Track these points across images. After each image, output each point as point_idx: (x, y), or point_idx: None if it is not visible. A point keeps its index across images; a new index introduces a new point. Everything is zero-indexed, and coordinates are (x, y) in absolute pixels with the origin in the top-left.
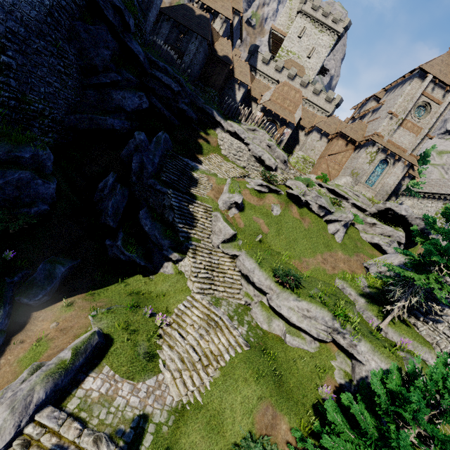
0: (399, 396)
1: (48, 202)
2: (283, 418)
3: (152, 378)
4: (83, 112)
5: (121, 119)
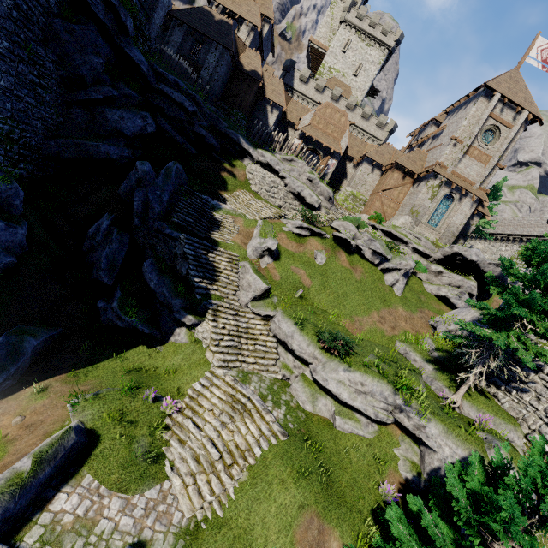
0: (484, 498)
1: (16, 253)
2: (333, 531)
3: (155, 488)
4: (67, 136)
5: (119, 146)
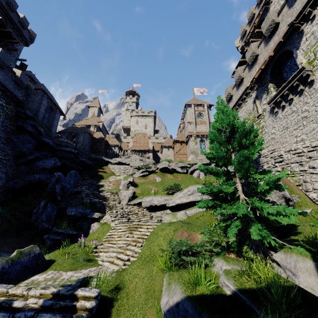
0: None
1: None
2: (197, 233)
3: (94, 268)
4: (18, 178)
5: (44, 174)
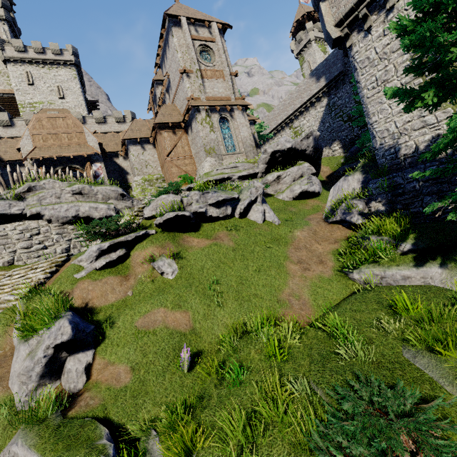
0: None
1: None
2: None
3: None
4: None
5: None
